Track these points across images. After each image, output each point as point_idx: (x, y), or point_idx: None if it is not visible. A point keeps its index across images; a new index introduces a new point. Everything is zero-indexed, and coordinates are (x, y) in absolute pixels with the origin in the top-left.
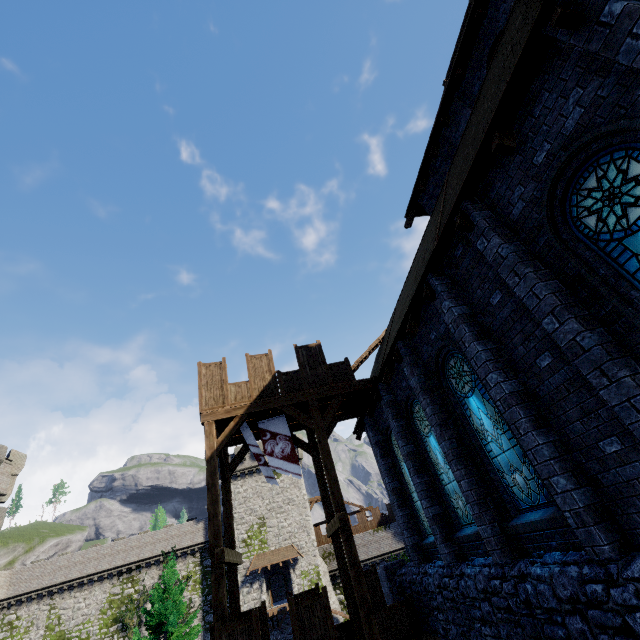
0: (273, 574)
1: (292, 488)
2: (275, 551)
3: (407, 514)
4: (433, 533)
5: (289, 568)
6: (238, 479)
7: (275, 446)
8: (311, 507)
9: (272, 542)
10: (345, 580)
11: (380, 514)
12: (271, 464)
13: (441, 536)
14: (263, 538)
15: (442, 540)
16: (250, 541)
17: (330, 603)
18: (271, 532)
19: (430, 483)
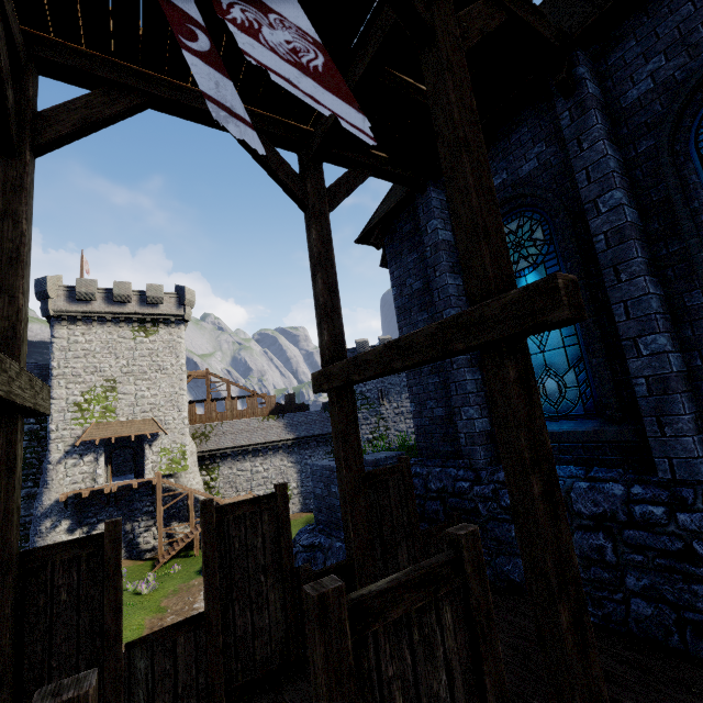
0: (118, 448)
1: (166, 353)
2: (126, 423)
3: (477, 380)
4: (653, 411)
5: (144, 444)
6: (78, 324)
7: (263, 24)
8: (188, 382)
9: (123, 412)
10: (354, 483)
11: (275, 403)
12: (247, 49)
13: (691, 419)
14: (109, 405)
15: (693, 428)
16: (87, 406)
17: (193, 484)
18: (124, 400)
19: (667, 303)
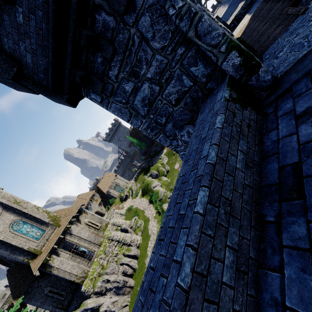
0: None
1: None
2: None
3: None
4: None
5: None
6: None
7: None
8: None
9: None
10: None
11: None
12: None
13: None
14: None
15: None
16: None
17: None
18: None
19: None
